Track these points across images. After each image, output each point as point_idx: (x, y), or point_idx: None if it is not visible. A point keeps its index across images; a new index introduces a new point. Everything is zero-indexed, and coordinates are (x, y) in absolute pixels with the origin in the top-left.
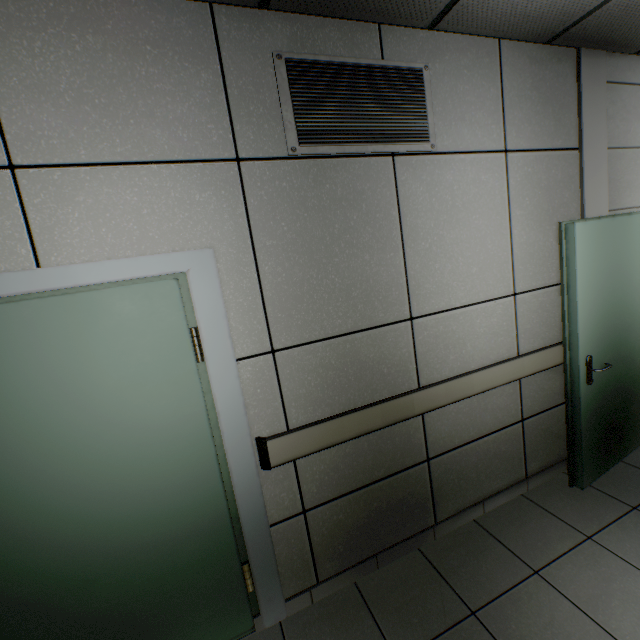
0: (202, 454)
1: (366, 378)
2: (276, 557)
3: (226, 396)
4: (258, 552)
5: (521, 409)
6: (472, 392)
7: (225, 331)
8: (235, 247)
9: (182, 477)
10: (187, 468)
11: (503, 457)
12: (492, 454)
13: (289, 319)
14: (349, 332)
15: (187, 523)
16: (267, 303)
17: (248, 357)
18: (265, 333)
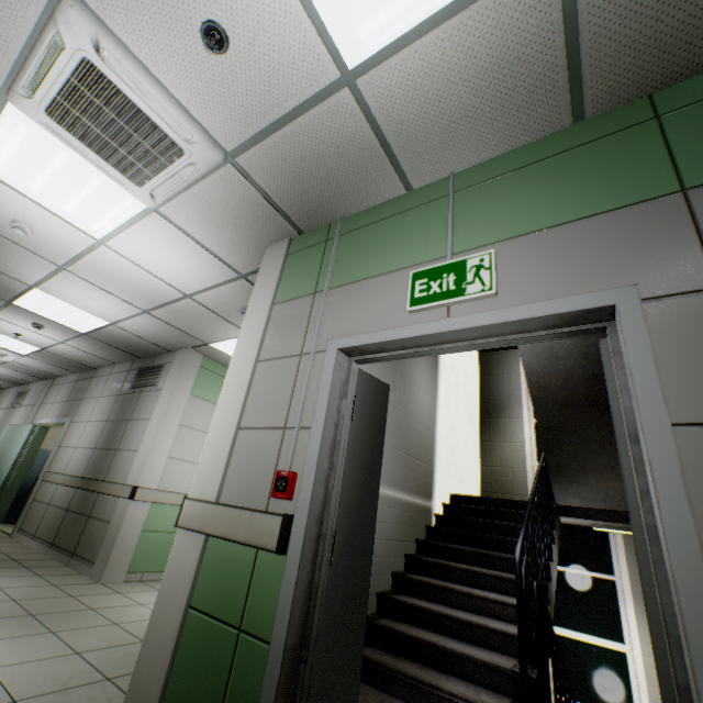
0: None
1: None
2: None
3: None
4: None
5: None
6: None
7: None
8: None
9: None
10: None
11: None
12: None
13: None
14: None
15: None
16: None
17: None
18: None
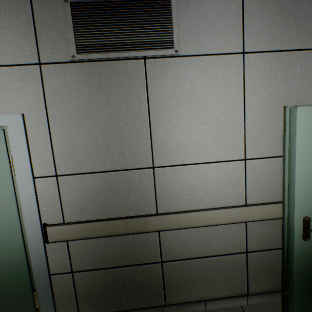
0: (13, 226)
1: (117, 201)
2: (54, 293)
3: (26, 197)
4: (41, 287)
5: (246, 244)
6: (198, 224)
7: (27, 160)
8: (36, 114)
9: (2, 235)
10: (5, 231)
11: (227, 275)
12: (217, 270)
13: (67, 158)
14: (107, 170)
15: (4, 260)
16: (54, 147)
17: (42, 177)
18: (52, 164)
